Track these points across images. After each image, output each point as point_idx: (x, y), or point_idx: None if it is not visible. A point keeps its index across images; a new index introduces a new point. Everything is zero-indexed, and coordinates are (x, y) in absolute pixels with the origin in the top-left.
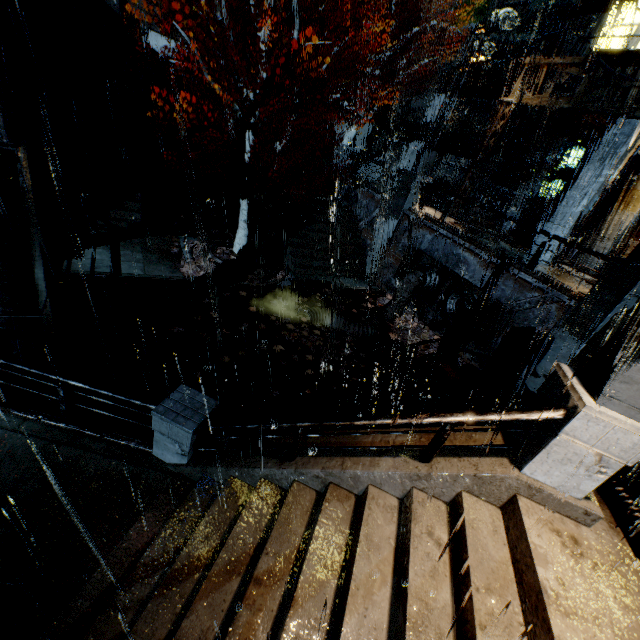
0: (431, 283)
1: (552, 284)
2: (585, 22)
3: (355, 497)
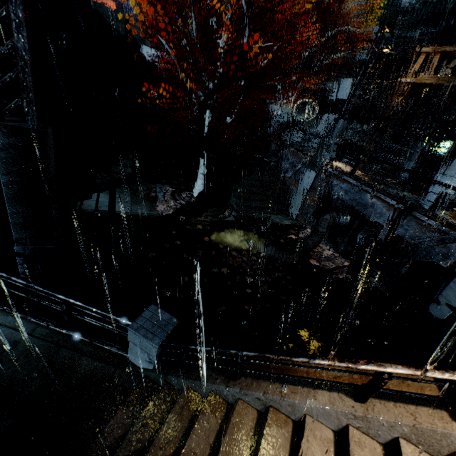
0: (343, 221)
1: (452, 227)
2: None
3: (292, 422)
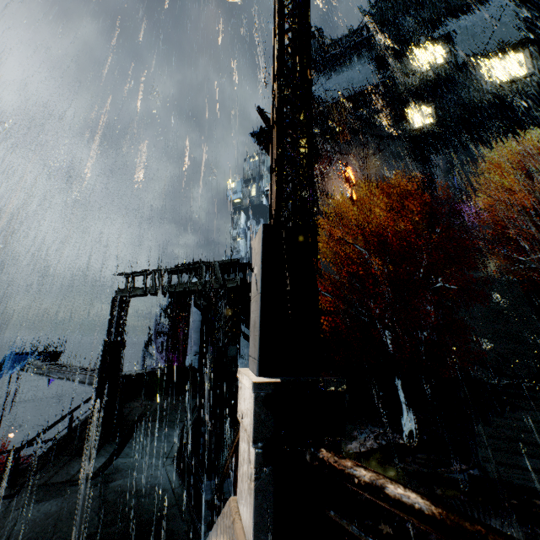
0: None
1: None
2: None
3: None
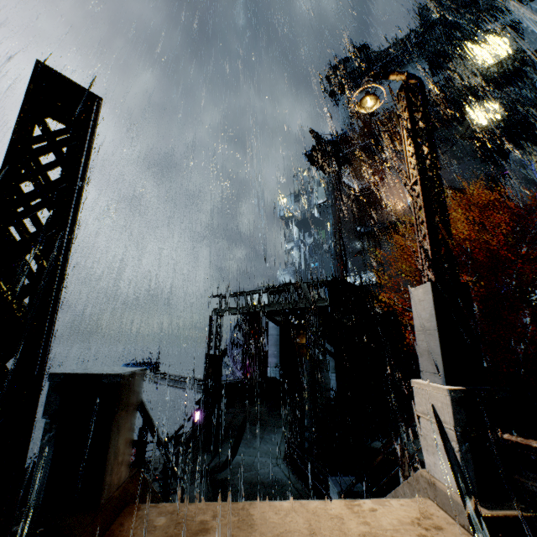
0: None
1: None
2: None
3: None
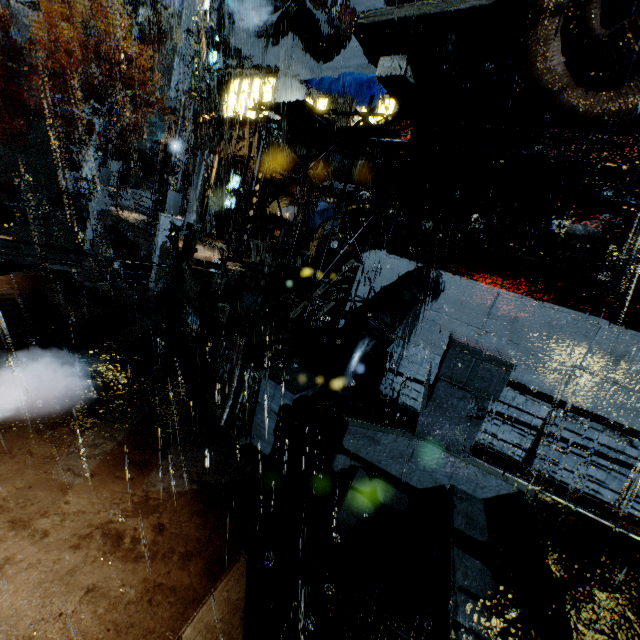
0: (107, 255)
1: (150, 236)
2: (217, 102)
3: None
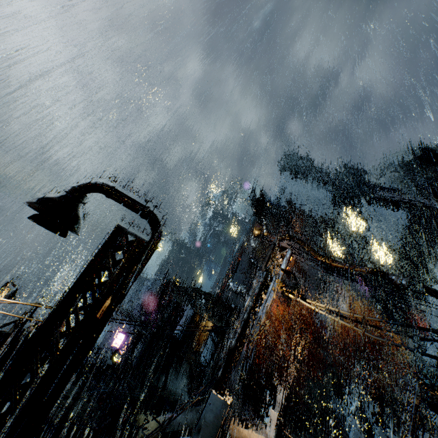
0: None
1: None
2: None
3: None
